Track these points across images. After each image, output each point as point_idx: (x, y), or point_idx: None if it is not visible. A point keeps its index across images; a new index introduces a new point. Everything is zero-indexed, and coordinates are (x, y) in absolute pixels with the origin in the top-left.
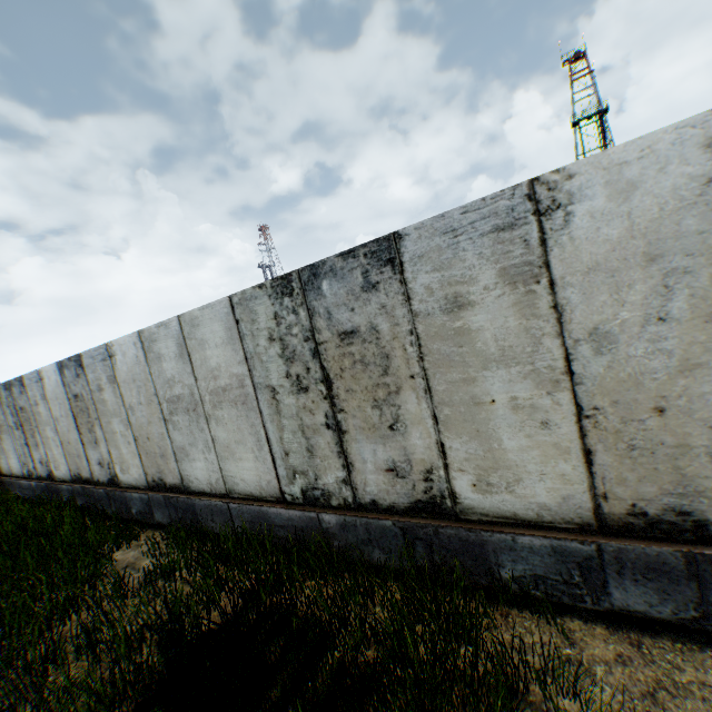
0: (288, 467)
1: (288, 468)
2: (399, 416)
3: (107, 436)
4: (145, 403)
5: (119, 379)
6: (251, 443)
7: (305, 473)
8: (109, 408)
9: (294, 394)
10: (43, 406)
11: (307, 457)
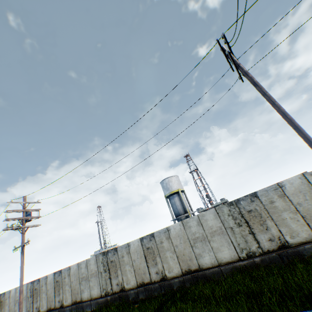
0: (28, 309)
1: (28, 310)
2: (38, 299)
3: (5, 310)
4: (13, 301)
5: (11, 296)
6: (25, 306)
7: (29, 310)
8: (7, 303)
9: (31, 297)
10: None
11: (30, 307)
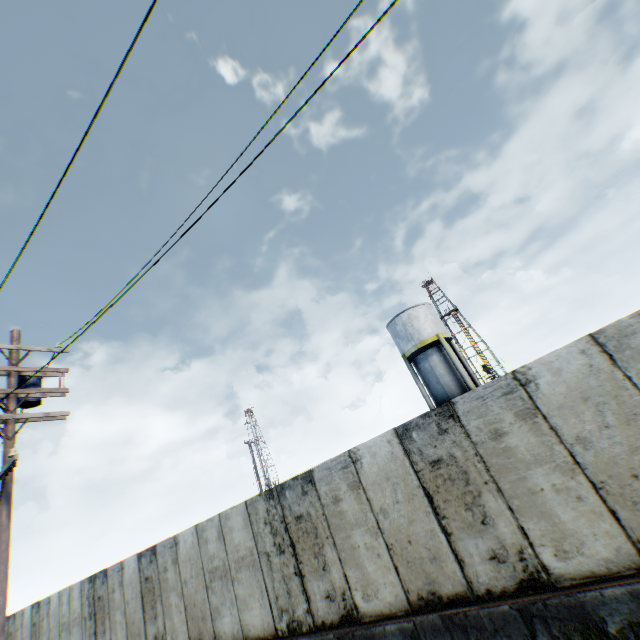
0: None
1: None
2: (106, 626)
3: None
4: (56, 625)
5: (51, 613)
6: None
7: None
8: (45, 629)
9: (90, 619)
10: (21, 629)
11: None
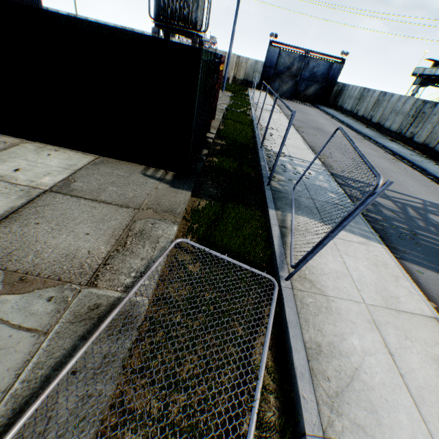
0: None
1: None
2: None
3: None
4: None
5: None
6: None
7: None
8: None
9: None
10: None
11: None
